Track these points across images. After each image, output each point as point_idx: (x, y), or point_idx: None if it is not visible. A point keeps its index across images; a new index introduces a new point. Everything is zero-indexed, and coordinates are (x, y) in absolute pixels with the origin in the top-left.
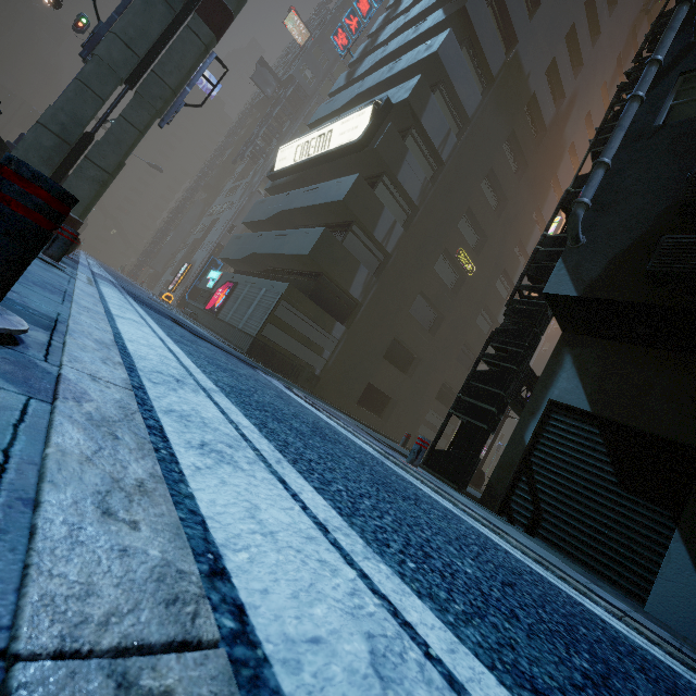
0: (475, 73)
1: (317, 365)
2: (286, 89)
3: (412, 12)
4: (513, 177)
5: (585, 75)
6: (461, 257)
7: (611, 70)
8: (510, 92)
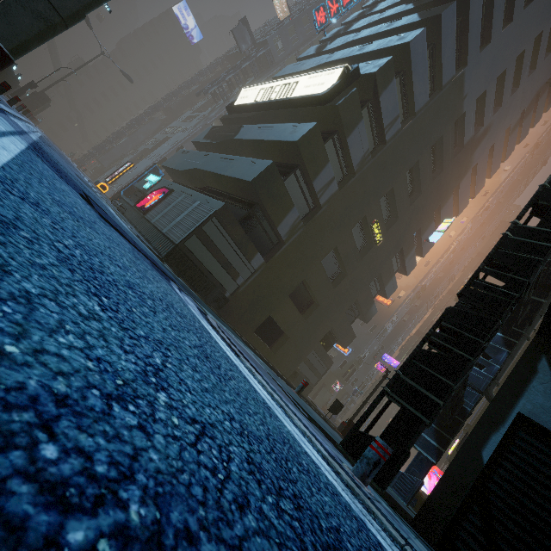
0: (429, 77)
1: (228, 288)
2: (258, 50)
3: (387, 12)
4: (430, 175)
5: (500, 115)
6: (375, 227)
7: (516, 118)
8: (449, 104)
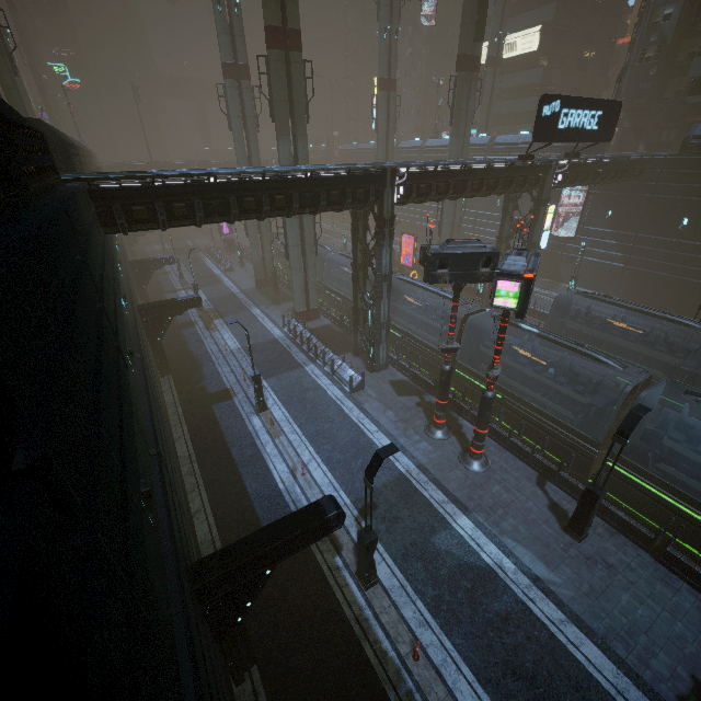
0: None
1: None
2: None
3: None
4: None
5: None
6: (586, 55)
7: None
8: None
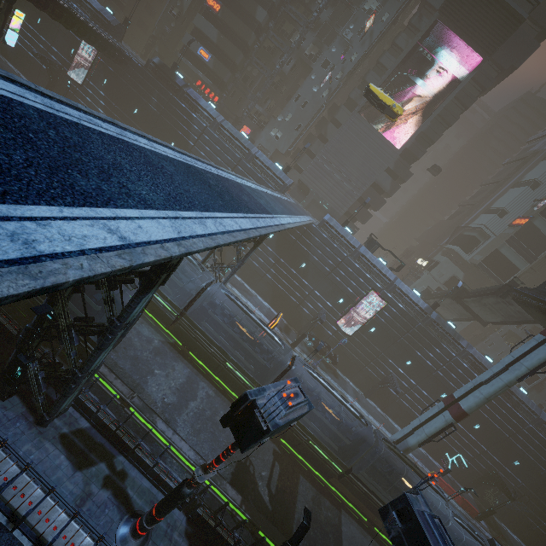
0: None
1: None
2: None
3: None
4: None
5: None
6: None
7: None
8: None
